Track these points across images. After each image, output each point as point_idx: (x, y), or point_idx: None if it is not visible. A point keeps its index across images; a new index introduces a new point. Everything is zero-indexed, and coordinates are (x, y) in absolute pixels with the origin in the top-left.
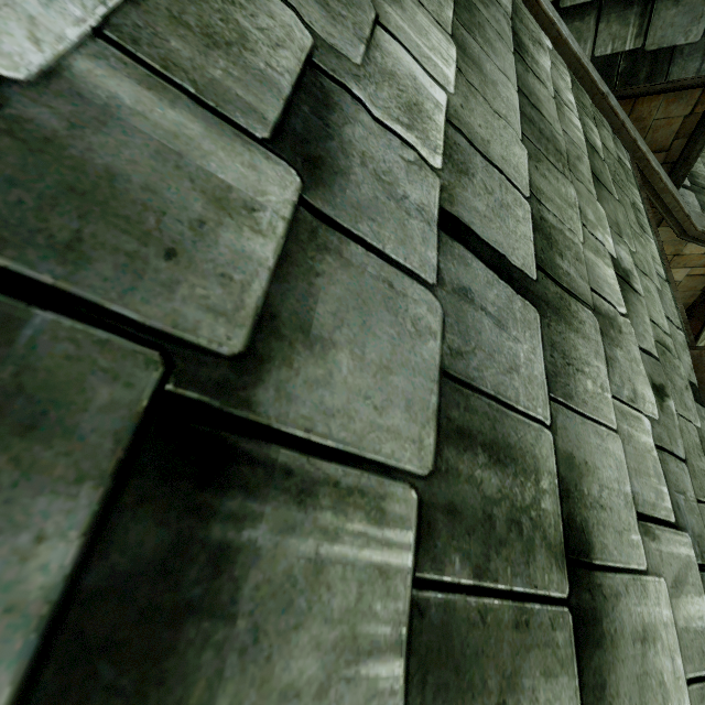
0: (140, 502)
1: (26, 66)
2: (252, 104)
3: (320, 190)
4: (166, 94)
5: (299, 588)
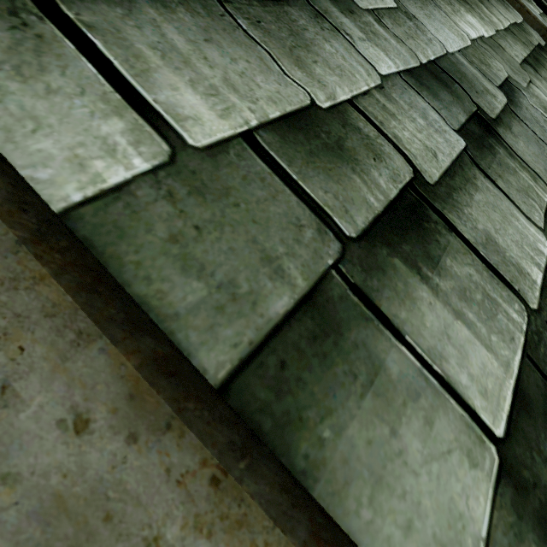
0: (474, 124)
1: (449, 51)
2: (493, 78)
3: (512, 106)
4: (473, 67)
5: (510, 169)
